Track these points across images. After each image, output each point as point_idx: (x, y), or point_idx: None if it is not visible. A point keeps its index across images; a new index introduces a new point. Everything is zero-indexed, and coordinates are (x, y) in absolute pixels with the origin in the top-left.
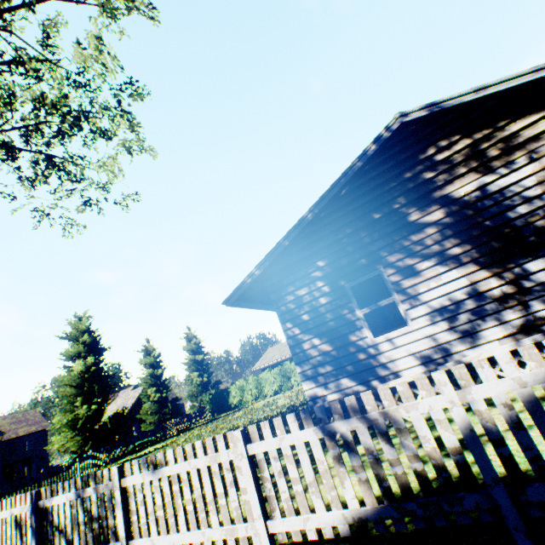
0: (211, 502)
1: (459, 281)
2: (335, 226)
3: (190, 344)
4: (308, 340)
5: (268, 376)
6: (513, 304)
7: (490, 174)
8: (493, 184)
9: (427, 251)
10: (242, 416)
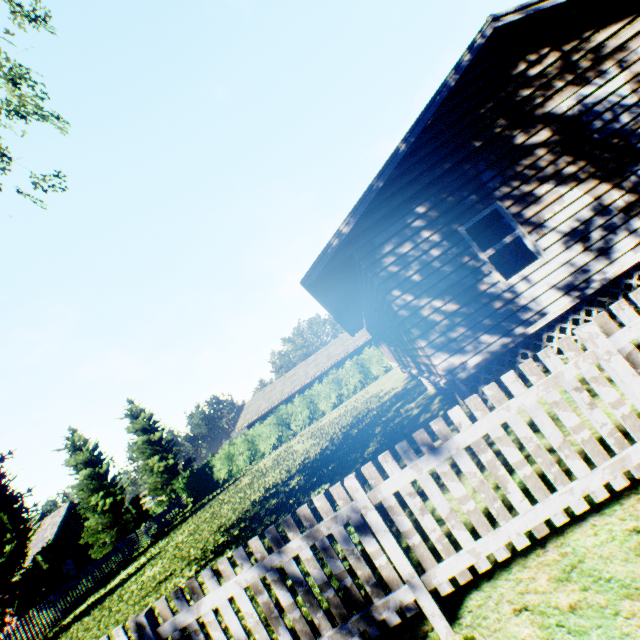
0: (563, 446)
1: (582, 199)
2: (429, 162)
3: (138, 422)
4: (427, 304)
5: (262, 430)
6: (637, 212)
7: (586, 86)
8: (592, 96)
9: (543, 174)
10: (259, 478)
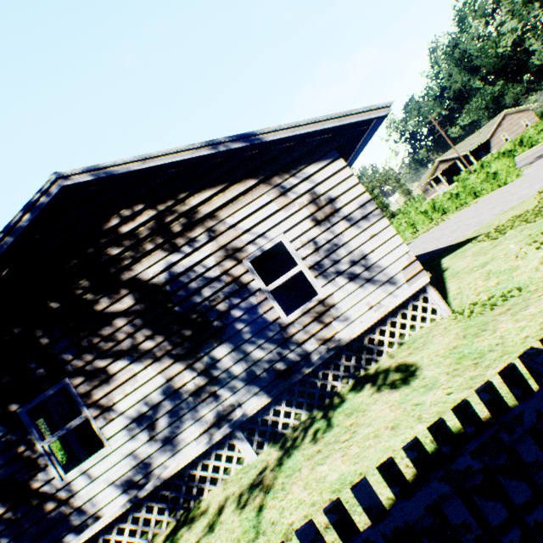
0: None
1: (156, 379)
2: None
3: None
4: None
5: None
6: (206, 396)
7: (176, 252)
8: (180, 263)
9: (121, 347)
10: None
